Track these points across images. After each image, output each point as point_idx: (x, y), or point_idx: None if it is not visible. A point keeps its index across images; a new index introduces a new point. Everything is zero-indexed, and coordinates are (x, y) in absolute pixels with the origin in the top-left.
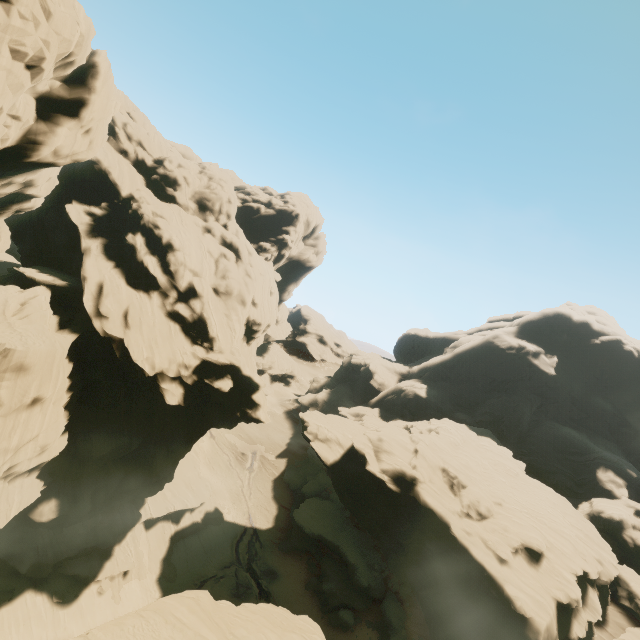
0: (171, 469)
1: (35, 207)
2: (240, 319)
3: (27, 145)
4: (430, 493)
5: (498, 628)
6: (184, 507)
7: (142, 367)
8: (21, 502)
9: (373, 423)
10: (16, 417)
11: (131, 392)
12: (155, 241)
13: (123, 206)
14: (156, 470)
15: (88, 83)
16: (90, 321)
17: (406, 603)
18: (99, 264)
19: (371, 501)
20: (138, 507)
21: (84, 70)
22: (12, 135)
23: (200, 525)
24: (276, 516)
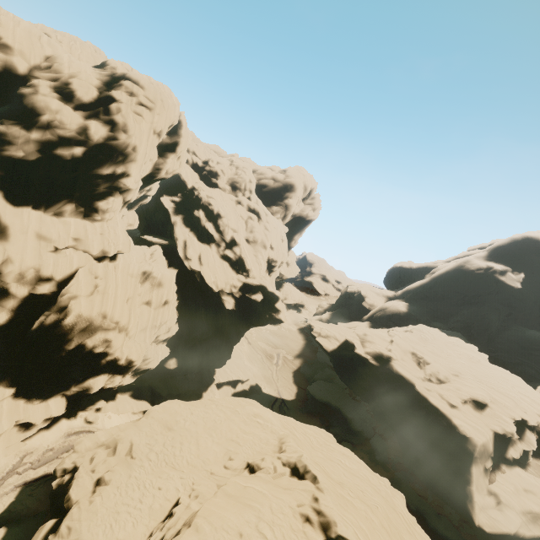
0: (230, 350)
1: (148, 201)
2: (264, 257)
3: (155, 171)
4: (401, 366)
5: (447, 443)
6: (238, 378)
7: (211, 287)
8: (162, 356)
9: (362, 329)
10: (159, 310)
11: (206, 303)
12: (210, 213)
13: (189, 194)
14: (222, 350)
15: (178, 132)
16: (182, 262)
17: (388, 440)
18: (182, 230)
19: (360, 374)
20: (212, 375)
21: (175, 126)
22: (150, 168)
23: (248, 392)
24: (296, 393)
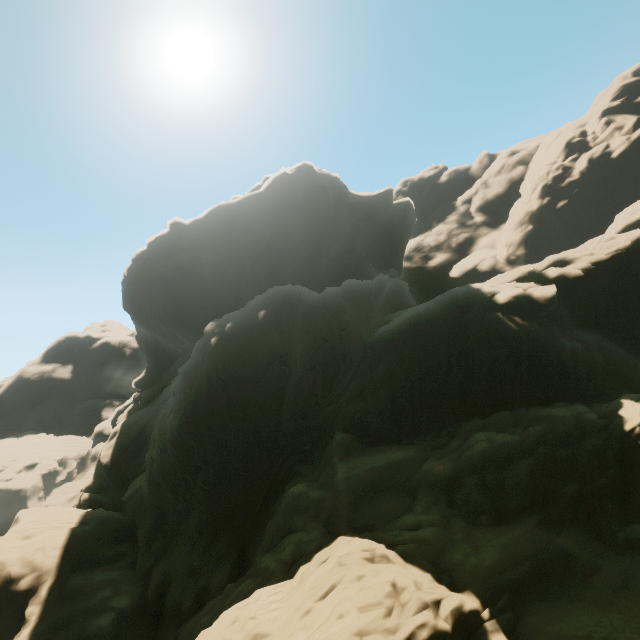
0: None
1: None
2: None
3: None
4: None
5: (8, 504)
6: None
7: None
8: None
9: None
10: None
11: None
12: None
13: None
14: None
15: None
16: None
17: None
18: None
19: None
20: None
21: None
22: None
23: None
24: None
